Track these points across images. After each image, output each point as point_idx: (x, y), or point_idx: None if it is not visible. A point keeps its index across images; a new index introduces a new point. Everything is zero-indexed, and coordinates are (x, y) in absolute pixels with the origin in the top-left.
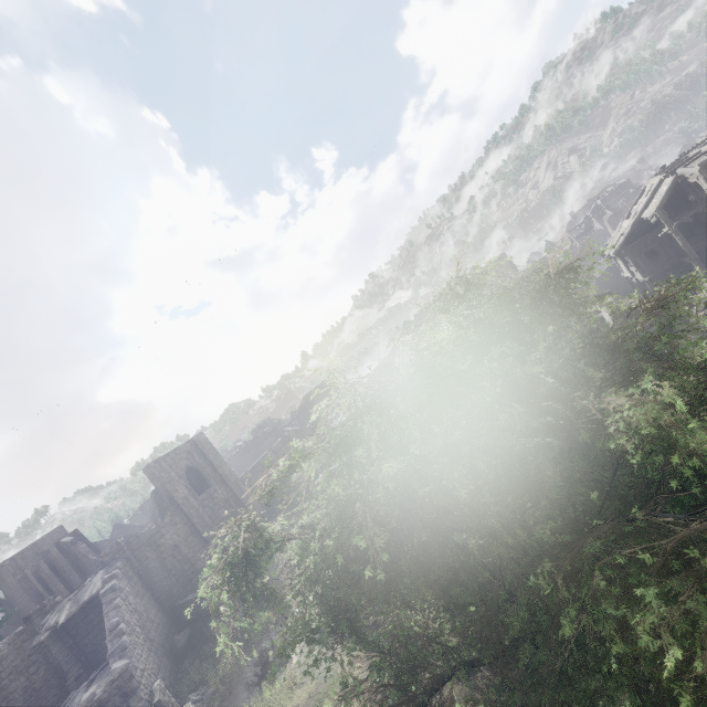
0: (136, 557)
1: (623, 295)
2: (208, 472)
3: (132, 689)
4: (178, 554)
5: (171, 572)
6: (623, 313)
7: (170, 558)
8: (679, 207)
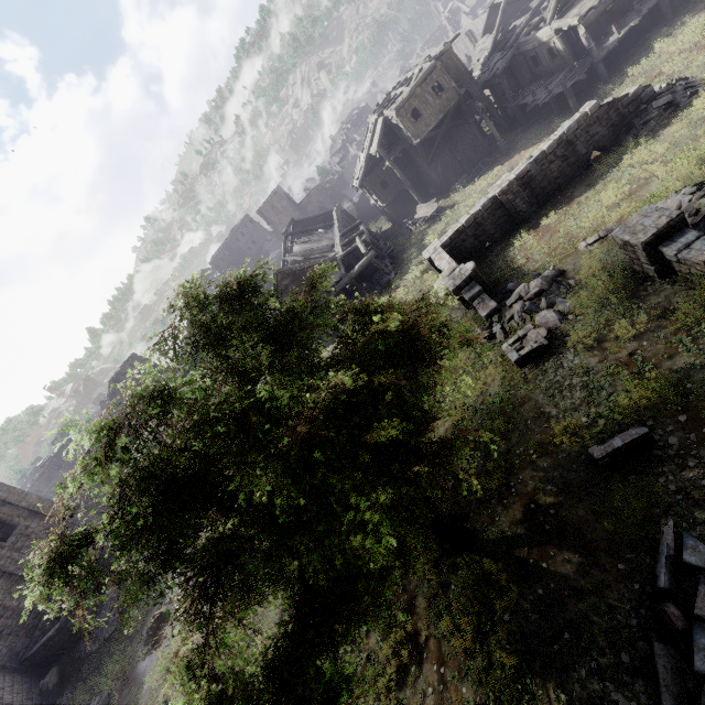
0: None
1: (377, 217)
2: (6, 513)
3: None
4: (4, 612)
5: (4, 633)
6: (372, 238)
7: None
8: (394, 142)
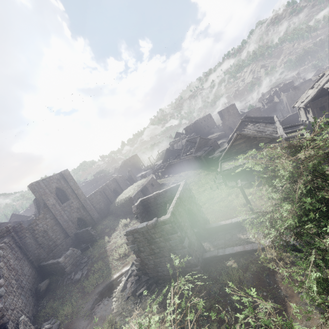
0: (18, 236)
1: None
2: (68, 191)
3: (2, 324)
4: (46, 235)
5: (41, 245)
6: None
7: (41, 237)
8: None
